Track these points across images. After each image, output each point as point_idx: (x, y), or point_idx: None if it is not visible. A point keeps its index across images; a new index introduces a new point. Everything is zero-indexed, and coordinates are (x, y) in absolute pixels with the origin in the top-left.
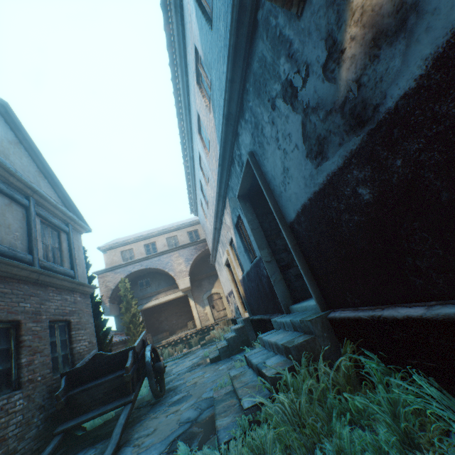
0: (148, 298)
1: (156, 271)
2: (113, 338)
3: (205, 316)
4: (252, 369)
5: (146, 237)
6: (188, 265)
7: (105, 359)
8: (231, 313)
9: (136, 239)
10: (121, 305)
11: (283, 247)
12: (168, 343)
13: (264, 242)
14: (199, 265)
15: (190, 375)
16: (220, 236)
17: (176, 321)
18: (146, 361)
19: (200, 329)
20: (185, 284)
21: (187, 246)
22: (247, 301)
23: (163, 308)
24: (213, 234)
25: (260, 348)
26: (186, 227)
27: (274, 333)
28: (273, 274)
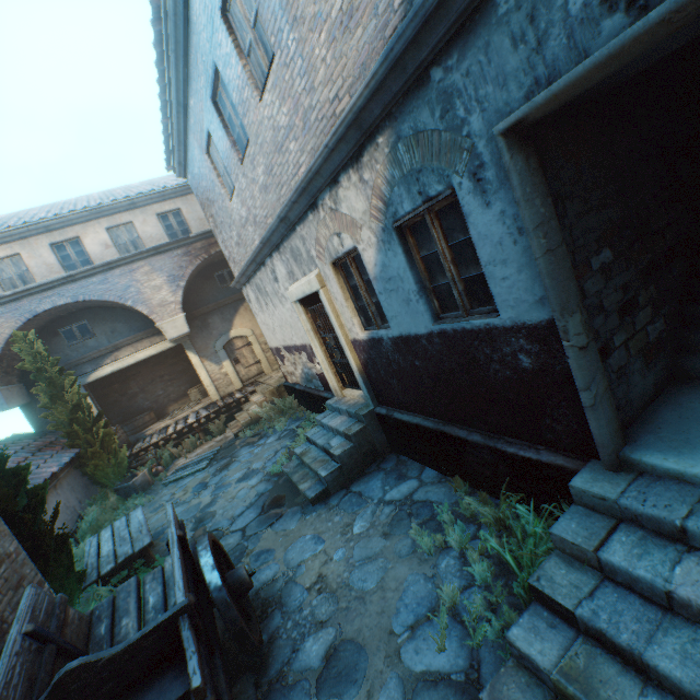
0: (95, 362)
1: (101, 305)
2: (43, 469)
3: (225, 379)
4: (606, 649)
5: (52, 227)
6: (178, 290)
7: (102, 671)
8: (285, 375)
9: (24, 232)
10: (34, 390)
11: (597, 301)
12: (165, 438)
13: (574, 290)
14: (197, 287)
15: (281, 543)
16: (291, 238)
17: (164, 391)
18: (217, 601)
19: (223, 404)
20: (179, 328)
21: (167, 249)
22: (367, 380)
23: (132, 372)
24: (269, 232)
25: (576, 568)
26: (152, 204)
27: (640, 546)
28: (592, 382)
